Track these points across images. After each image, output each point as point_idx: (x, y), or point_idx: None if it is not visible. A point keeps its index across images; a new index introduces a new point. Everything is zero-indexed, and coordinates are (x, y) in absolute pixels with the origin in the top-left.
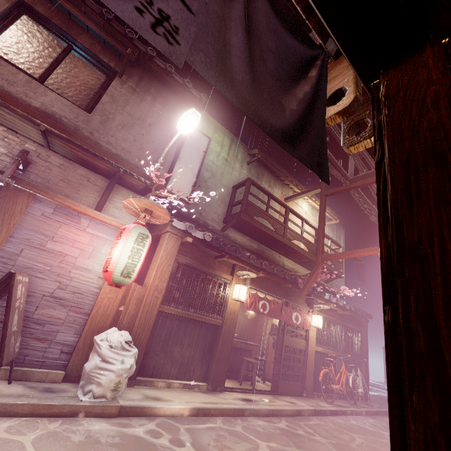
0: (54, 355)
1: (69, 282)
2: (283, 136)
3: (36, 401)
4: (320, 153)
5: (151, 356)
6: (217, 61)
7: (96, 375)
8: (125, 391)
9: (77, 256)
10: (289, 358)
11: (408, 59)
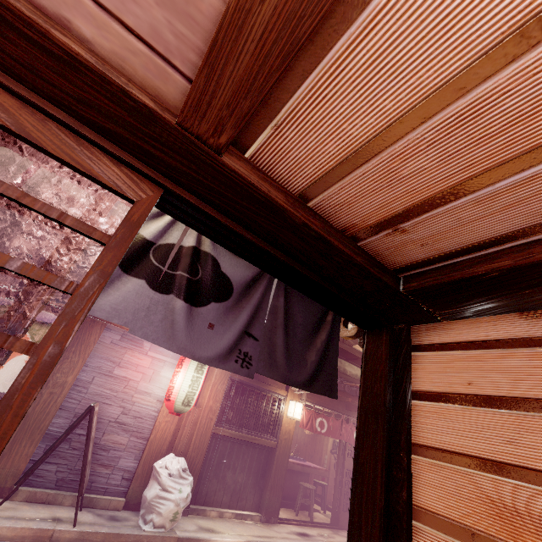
0: (116, 481)
1: (131, 406)
2: (305, 384)
3: (107, 529)
4: (333, 376)
5: (204, 481)
6: (269, 360)
7: (156, 504)
8: (180, 521)
9: (139, 380)
10: None
11: (377, 334)
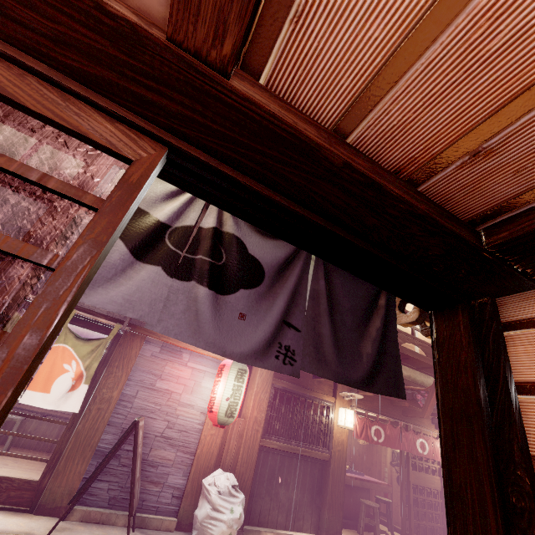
0: (167, 500)
1: (176, 420)
2: (364, 382)
3: None
4: (396, 372)
5: (256, 499)
6: (316, 354)
7: (208, 525)
8: None
9: (181, 392)
10: (422, 500)
11: (448, 313)
